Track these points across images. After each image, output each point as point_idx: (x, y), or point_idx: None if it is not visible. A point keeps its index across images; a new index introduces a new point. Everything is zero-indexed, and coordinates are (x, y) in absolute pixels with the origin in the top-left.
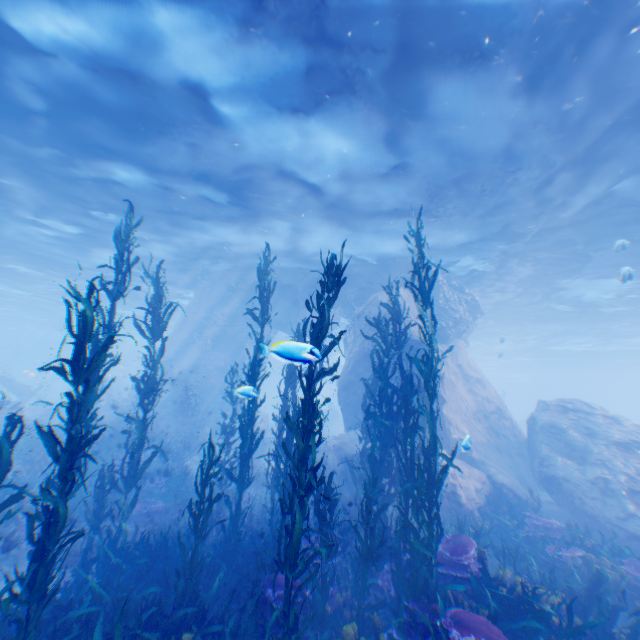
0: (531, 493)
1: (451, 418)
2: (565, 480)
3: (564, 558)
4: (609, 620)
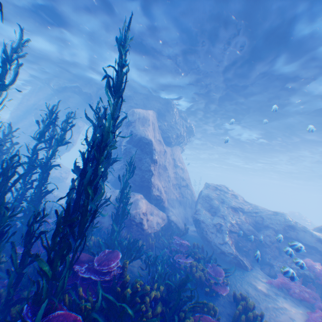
0: (185, 227)
1: (157, 184)
2: (202, 222)
3: (182, 263)
4: (181, 304)
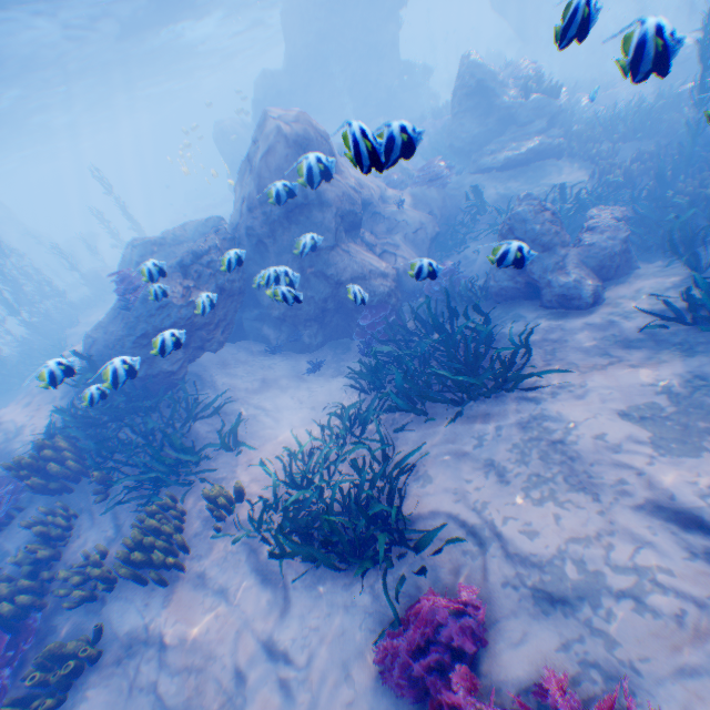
0: None
1: None
2: None
3: None
4: None
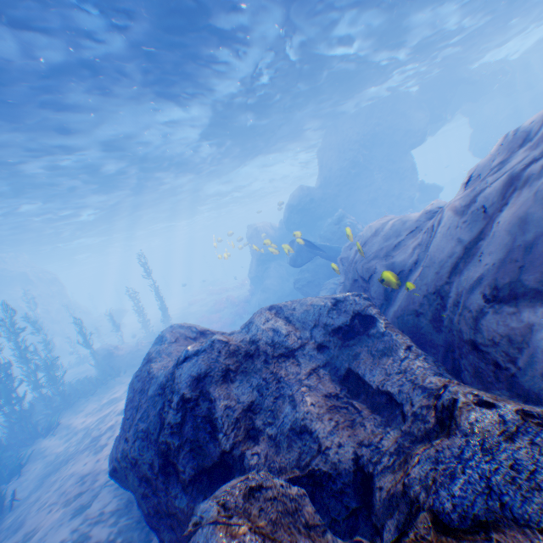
0: None
1: None
2: None
3: None
4: None
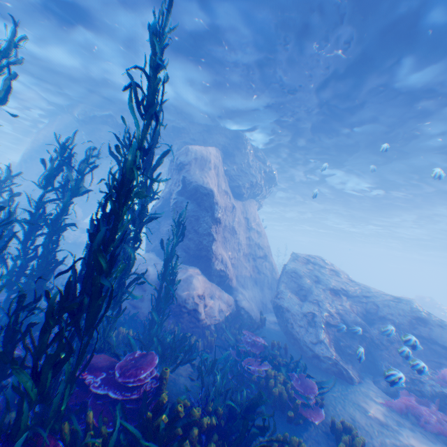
0: (261, 316)
1: (220, 254)
2: (287, 310)
3: (254, 371)
4: (249, 439)
